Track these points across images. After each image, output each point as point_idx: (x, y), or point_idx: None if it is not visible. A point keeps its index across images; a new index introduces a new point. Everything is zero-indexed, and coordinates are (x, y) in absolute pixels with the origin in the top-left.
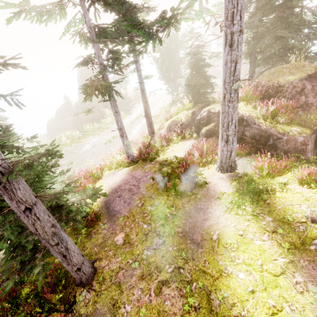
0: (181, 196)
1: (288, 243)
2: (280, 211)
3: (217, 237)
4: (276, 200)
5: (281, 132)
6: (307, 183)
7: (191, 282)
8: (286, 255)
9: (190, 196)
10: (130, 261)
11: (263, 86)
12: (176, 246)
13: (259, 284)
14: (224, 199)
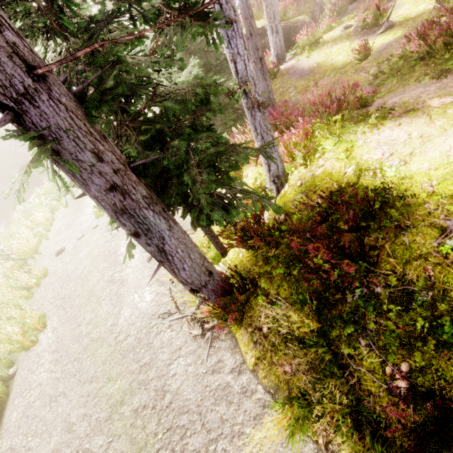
0: (274, 81)
1: (344, 39)
2: (330, 39)
3: (316, 64)
4: (324, 40)
5: (294, 22)
6: (329, 31)
7: (325, 74)
8: (347, 41)
9: (279, 77)
10: (289, 100)
11: (260, 2)
12: (303, 80)
13: (347, 52)
14: (300, 61)
